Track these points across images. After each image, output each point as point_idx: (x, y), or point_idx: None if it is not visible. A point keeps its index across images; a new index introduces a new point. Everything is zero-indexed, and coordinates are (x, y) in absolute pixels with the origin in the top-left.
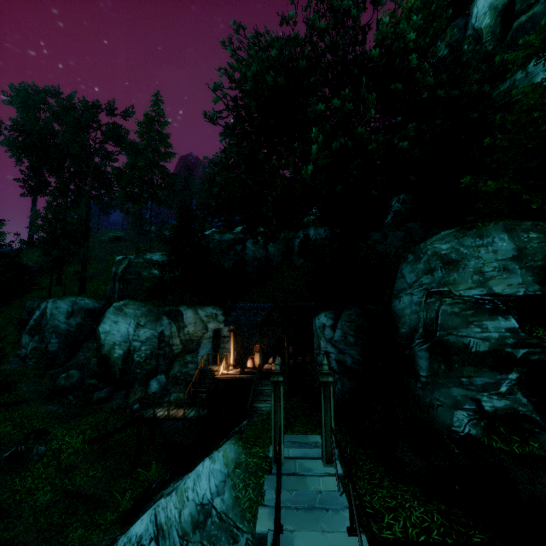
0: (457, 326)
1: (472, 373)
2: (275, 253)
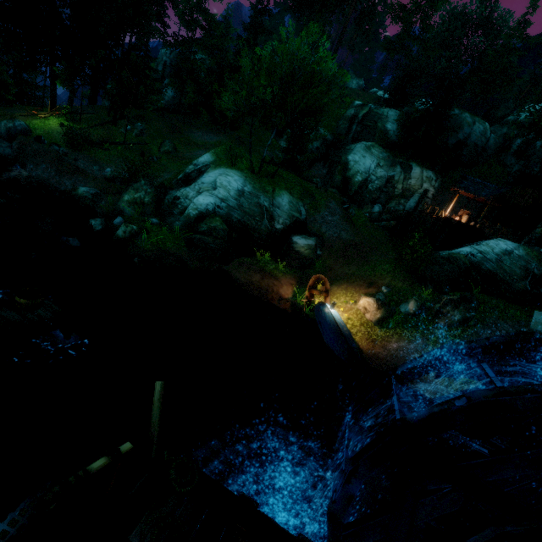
0: None
1: None
2: (491, 146)
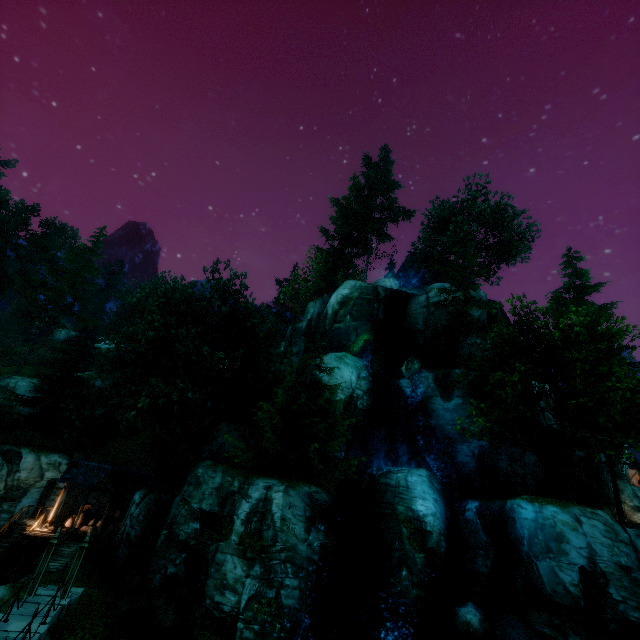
0: (181, 522)
1: (173, 551)
2: None
